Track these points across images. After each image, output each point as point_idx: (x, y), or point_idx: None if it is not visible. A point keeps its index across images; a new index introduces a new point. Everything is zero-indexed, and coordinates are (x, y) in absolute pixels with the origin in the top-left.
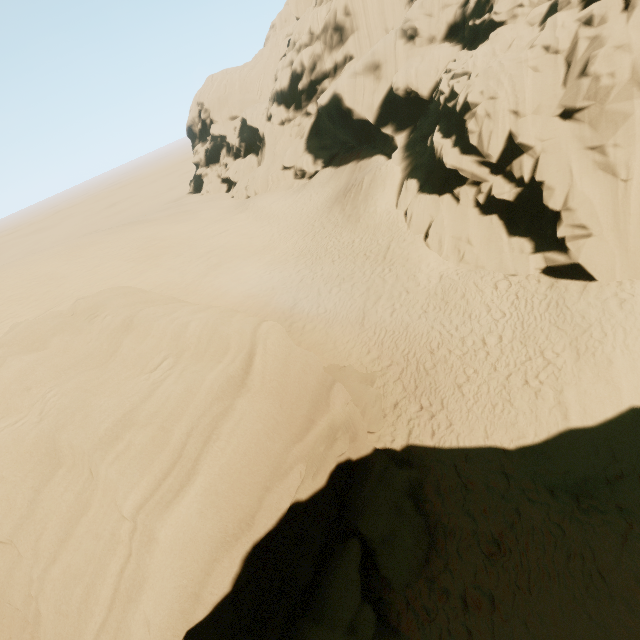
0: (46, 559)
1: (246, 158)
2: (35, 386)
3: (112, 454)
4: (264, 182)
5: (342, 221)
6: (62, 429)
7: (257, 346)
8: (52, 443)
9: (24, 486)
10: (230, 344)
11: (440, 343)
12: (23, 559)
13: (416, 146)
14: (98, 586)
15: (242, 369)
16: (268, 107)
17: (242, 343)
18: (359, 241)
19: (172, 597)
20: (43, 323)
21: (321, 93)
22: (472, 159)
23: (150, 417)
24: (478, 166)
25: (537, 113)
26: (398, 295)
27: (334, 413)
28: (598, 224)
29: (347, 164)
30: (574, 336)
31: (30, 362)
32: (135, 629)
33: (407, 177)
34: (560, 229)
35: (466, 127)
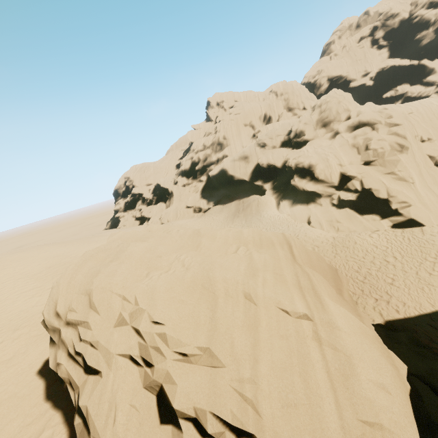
0: (247, 361)
1: (157, 204)
2: (163, 255)
3: (259, 283)
4: (174, 214)
5: (246, 223)
6: (211, 271)
7: (290, 242)
8: (207, 279)
9: (201, 307)
10: (273, 241)
11: (359, 266)
12: (220, 369)
13: (280, 187)
14: (310, 372)
15: (290, 253)
16: (175, 178)
17: (280, 240)
18: (265, 230)
19: (385, 361)
20: (134, 233)
21: (209, 171)
22: (323, 185)
23: (264, 267)
24: (328, 188)
25: (351, 164)
26: (312, 249)
27: (346, 288)
28: (412, 200)
29: (232, 202)
30: (436, 249)
31: (150, 244)
32: (373, 395)
33: (281, 200)
34: (393, 205)
35: (315, 172)
